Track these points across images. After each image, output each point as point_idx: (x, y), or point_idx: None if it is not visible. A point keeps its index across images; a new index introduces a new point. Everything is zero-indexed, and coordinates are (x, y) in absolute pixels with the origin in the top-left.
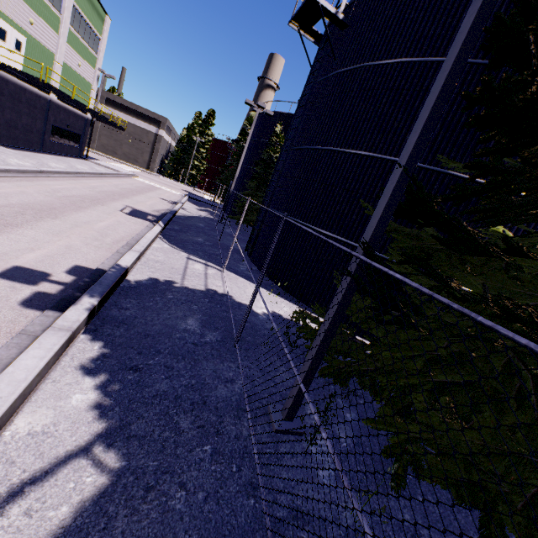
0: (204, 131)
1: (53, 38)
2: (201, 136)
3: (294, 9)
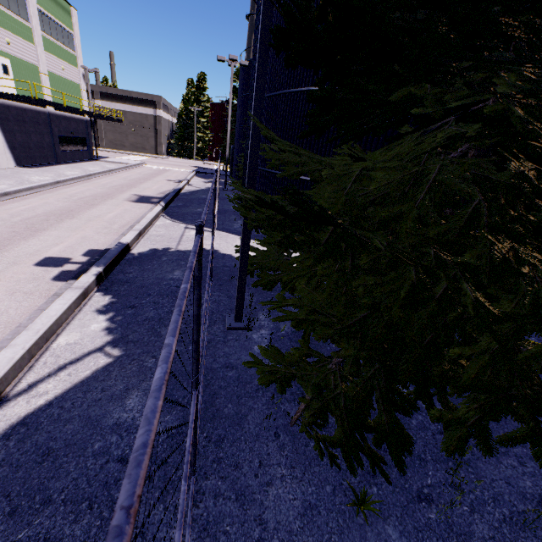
0: (199, 99)
1: (31, 50)
2: (198, 105)
3: None
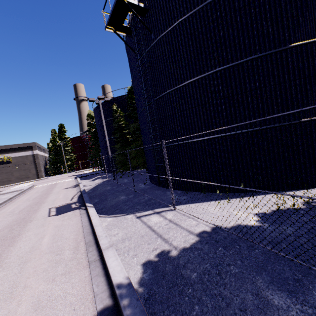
0: (62, 137)
1: None
2: (62, 141)
3: (104, 19)
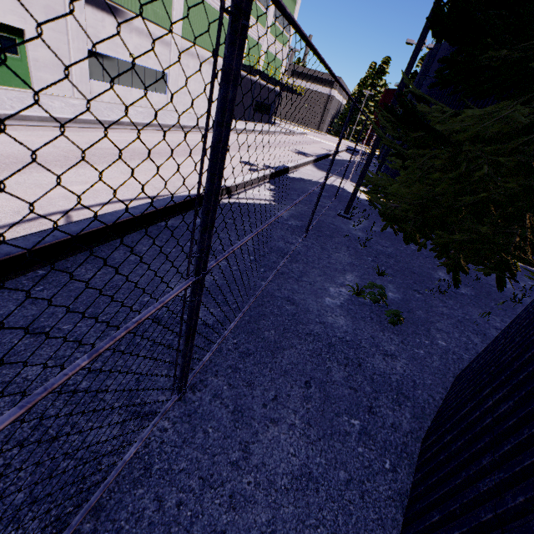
0: (375, 83)
1: (262, 33)
2: (371, 89)
3: None
